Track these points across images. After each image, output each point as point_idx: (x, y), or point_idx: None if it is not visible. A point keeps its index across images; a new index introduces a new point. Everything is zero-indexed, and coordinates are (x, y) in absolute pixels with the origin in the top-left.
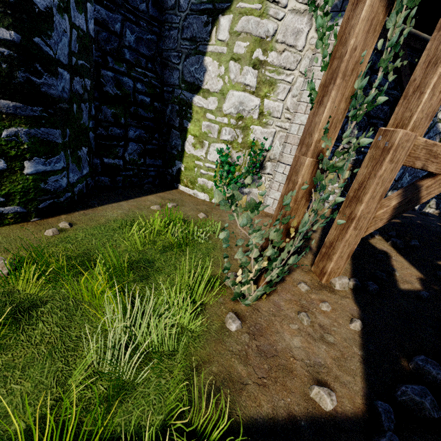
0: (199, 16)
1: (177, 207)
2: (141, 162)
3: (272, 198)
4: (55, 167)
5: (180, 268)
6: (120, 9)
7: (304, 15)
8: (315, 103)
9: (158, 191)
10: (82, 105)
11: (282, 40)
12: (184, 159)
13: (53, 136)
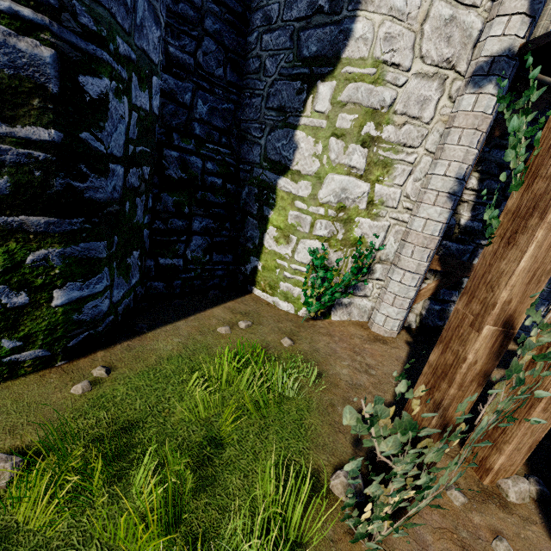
0: (290, 82)
1: (252, 326)
2: (206, 260)
3: (383, 314)
4: (95, 290)
5: (262, 456)
6: (192, 76)
7: (433, 79)
8: (496, 237)
9: (226, 299)
10: (137, 200)
11: (402, 110)
12: (262, 256)
13: (95, 250)
